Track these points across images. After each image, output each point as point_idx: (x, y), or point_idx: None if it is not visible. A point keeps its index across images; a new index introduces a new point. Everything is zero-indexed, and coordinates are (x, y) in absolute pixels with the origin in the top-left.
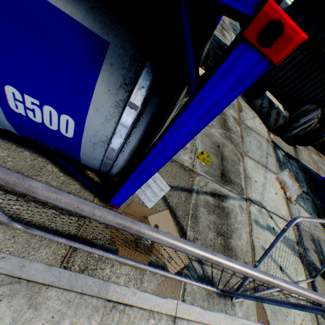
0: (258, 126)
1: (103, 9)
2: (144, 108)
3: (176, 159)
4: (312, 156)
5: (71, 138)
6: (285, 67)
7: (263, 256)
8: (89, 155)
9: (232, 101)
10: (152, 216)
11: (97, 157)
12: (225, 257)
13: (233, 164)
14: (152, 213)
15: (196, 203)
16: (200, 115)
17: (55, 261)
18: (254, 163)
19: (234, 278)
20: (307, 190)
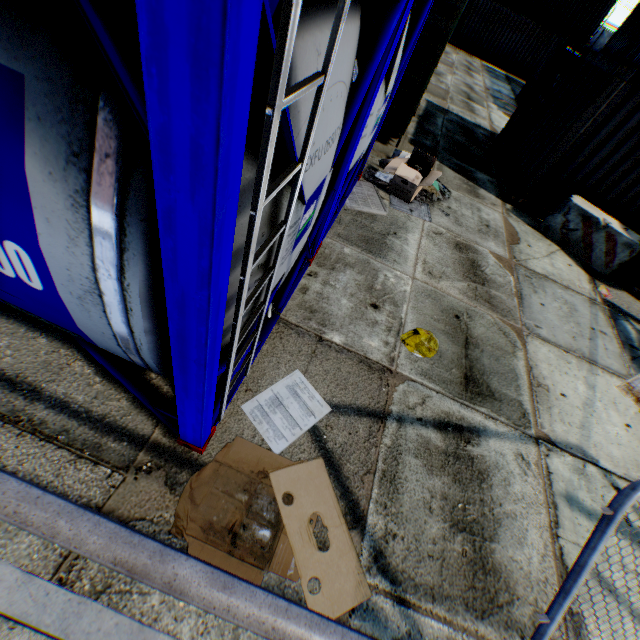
0: (562, 270)
1: (3, 15)
2: (124, 202)
3: (350, 347)
4: None
5: (46, 293)
6: (608, 141)
7: (560, 598)
8: (90, 326)
9: (221, 126)
10: (281, 472)
11: (104, 329)
12: (209, 572)
13: (497, 356)
14: (281, 464)
15: (396, 445)
16: (187, 182)
17: (43, 565)
18: (557, 353)
19: None
20: None
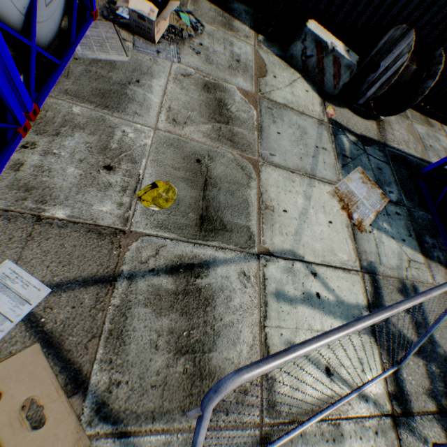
0: (301, 97)
1: None
2: None
3: (78, 218)
4: (414, 129)
5: None
6: None
7: None
8: None
9: None
10: None
11: None
12: None
13: (233, 190)
14: None
15: (126, 302)
16: None
17: None
18: (285, 175)
19: (213, 434)
20: (400, 196)
